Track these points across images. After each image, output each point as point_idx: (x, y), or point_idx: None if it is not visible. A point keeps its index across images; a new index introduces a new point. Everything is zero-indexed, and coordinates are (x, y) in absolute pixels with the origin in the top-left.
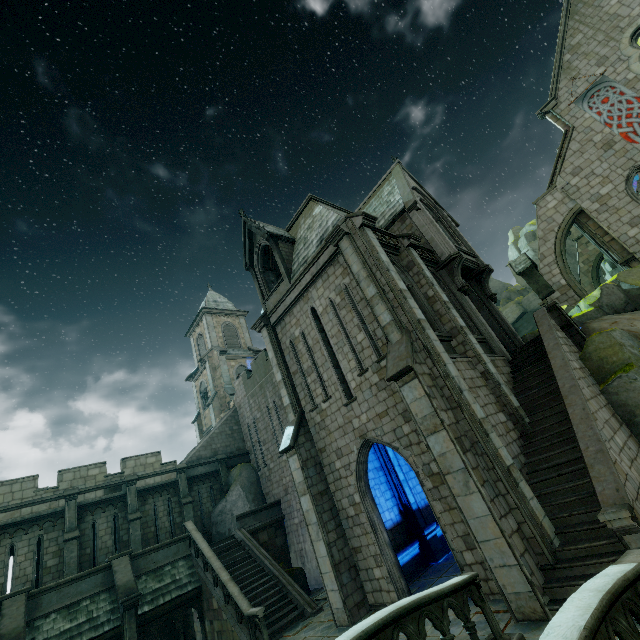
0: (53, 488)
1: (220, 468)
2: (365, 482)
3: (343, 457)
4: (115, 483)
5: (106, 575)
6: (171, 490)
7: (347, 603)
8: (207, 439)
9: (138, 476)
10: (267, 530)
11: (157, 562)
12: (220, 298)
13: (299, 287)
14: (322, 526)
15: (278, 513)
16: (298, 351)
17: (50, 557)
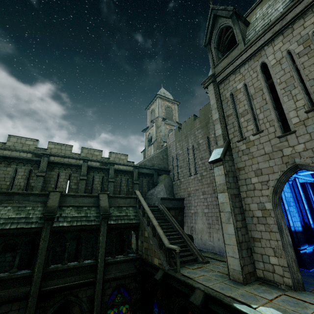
0: (78, 154)
1: (154, 173)
2: (279, 197)
3: (262, 175)
4: (105, 162)
5: (96, 200)
6: (129, 175)
7: (244, 269)
8: (150, 157)
9: (116, 162)
10: (174, 210)
11: (119, 203)
12: (166, 92)
13: (254, 47)
14: (233, 215)
15: (181, 204)
16: (236, 99)
17: (73, 184)
